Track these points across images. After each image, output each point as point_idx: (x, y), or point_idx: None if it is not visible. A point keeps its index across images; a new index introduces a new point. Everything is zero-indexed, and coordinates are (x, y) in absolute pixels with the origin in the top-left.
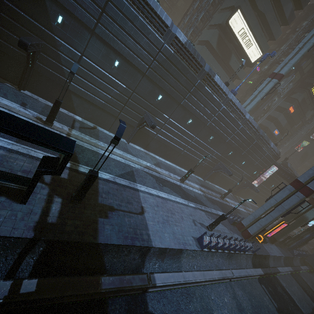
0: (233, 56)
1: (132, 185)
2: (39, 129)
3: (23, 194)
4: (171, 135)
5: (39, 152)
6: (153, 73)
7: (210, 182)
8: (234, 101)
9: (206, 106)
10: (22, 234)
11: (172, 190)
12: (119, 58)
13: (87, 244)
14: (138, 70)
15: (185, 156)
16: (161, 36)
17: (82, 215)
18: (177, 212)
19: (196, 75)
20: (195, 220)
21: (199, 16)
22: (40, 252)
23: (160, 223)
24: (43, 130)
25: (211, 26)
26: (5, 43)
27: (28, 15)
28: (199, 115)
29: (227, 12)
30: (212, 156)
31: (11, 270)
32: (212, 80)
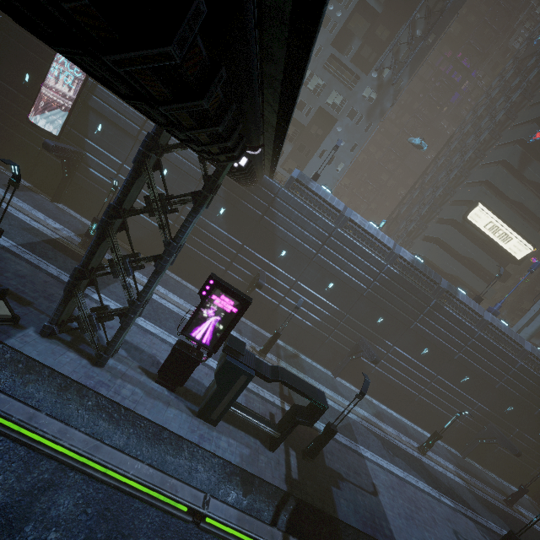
0: (482, 253)
1: (354, 447)
2: (302, 382)
3: (269, 440)
4: (397, 369)
5: (264, 391)
6: (373, 294)
7: (477, 463)
8: (497, 325)
9: (449, 331)
10: (280, 484)
11: (409, 465)
12: (334, 281)
13: (328, 516)
14: (354, 291)
15: (421, 405)
16: (382, 257)
17: (316, 477)
18: (424, 507)
19: (430, 293)
20: (458, 531)
21: (422, 210)
22: (291, 511)
23: (402, 518)
24: (304, 383)
25: (441, 219)
26: (233, 275)
27: (257, 253)
28: (440, 343)
29: (463, 207)
30: (472, 410)
31: (272, 522)
32: (454, 298)
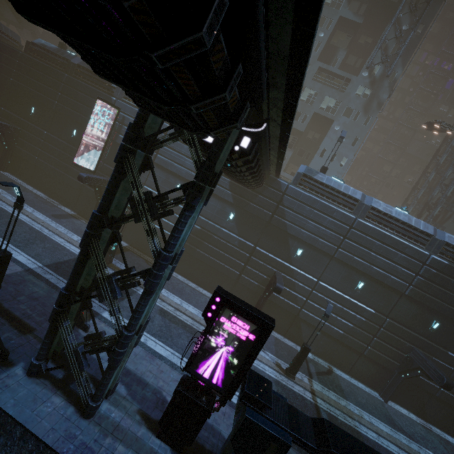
0: None
1: None
2: (367, 451)
3: None
4: None
5: None
6: (418, 291)
7: None
8: None
9: None
10: None
11: None
12: (363, 278)
13: None
14: (392, 289)
15: None
16: (421, 246)
17: None
18: None
19: None
20: None
21: (447, 191)
22: None
23: None
24: (370, 452)
25: None
26: (248, 278)
27: (271, 253)
28: None
29: None
30: None
31: None
32: None
